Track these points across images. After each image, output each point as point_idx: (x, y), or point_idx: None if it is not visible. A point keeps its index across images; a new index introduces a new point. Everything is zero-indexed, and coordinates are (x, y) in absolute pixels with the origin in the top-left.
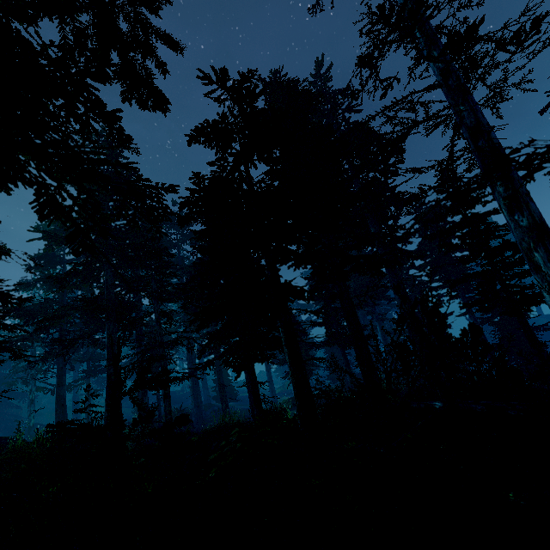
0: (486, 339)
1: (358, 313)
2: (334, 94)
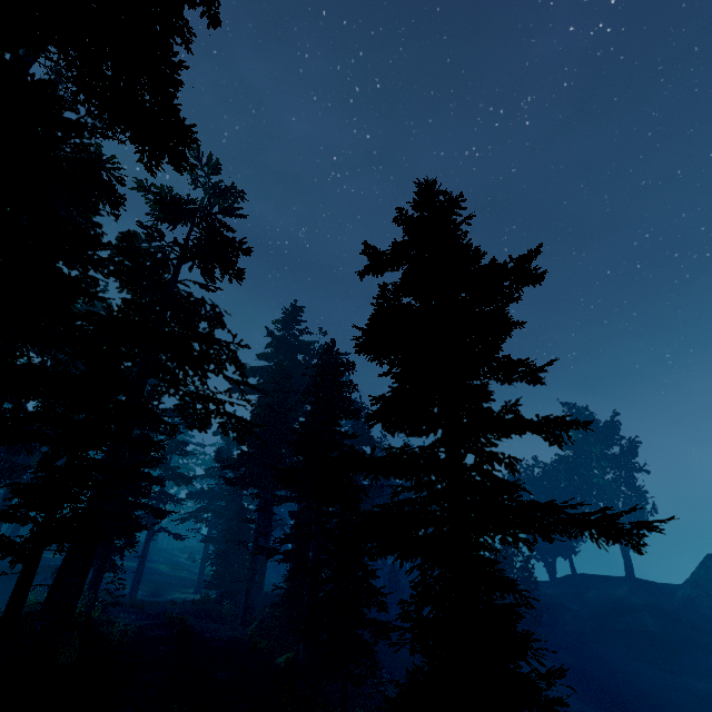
0: (314, 590)
1: (273, 492)
2: (219, 190)
